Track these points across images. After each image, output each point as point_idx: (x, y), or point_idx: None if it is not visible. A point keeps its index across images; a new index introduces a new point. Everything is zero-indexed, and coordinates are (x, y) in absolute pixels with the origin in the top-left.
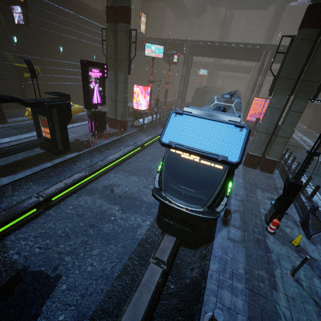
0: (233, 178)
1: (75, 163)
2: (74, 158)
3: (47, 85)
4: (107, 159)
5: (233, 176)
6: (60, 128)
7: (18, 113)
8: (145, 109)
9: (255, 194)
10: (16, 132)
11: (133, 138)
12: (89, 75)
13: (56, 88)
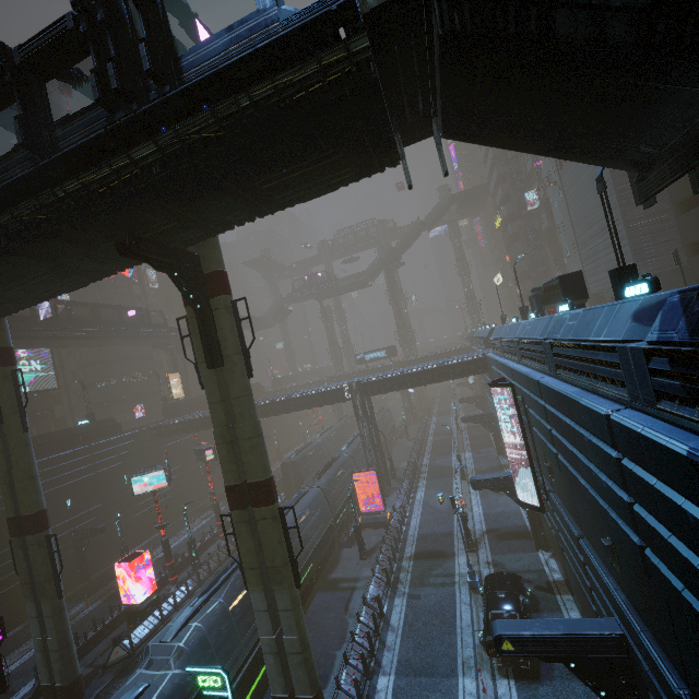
0: None
1: None
2: None
3: None
4: None
5: None
6: None
7: None
8: (149, 595)
9: None
10: None
11: None
12: None
13: None
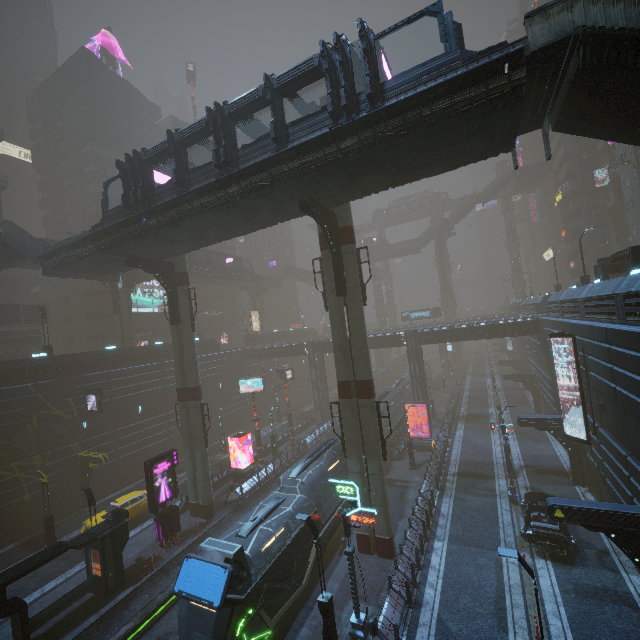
0: (328, 583)
1: (129, 605)
2: (127, 598)
3: (119, 460)
4: (170, 587)
5: (330, 580)
6: (113, 559)
7: (74, 521)
8: (249, 465)
9: (342, 610)
10: (66, 565)
11: (223, 527)
12: (153, 474)
13: (131, 460)
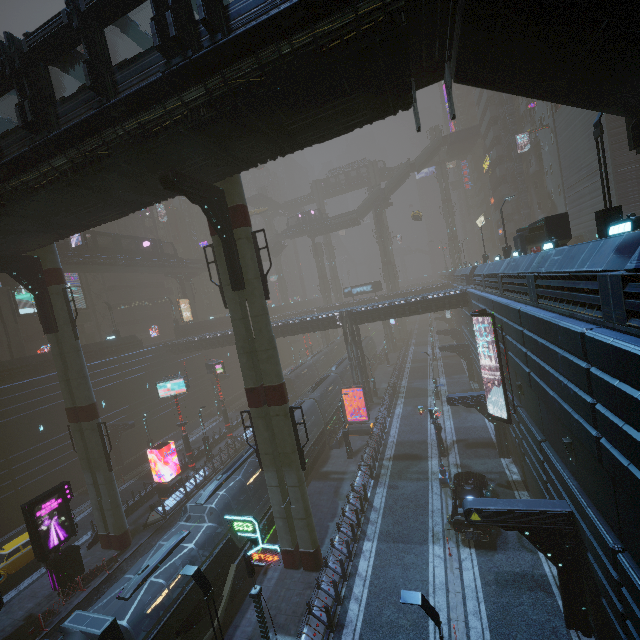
0: (247, 614)
1: None
2: None
3: (18, 491)
4: None
5: (249, 610)
6: None
7: None
8: (175, 476)
9: None
10: None
11: (141, 555)
12: (36, 518)
13: (35, 488)
